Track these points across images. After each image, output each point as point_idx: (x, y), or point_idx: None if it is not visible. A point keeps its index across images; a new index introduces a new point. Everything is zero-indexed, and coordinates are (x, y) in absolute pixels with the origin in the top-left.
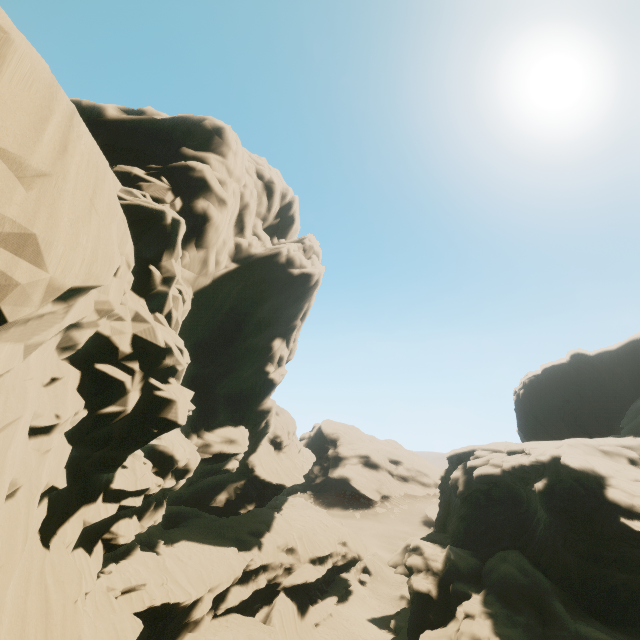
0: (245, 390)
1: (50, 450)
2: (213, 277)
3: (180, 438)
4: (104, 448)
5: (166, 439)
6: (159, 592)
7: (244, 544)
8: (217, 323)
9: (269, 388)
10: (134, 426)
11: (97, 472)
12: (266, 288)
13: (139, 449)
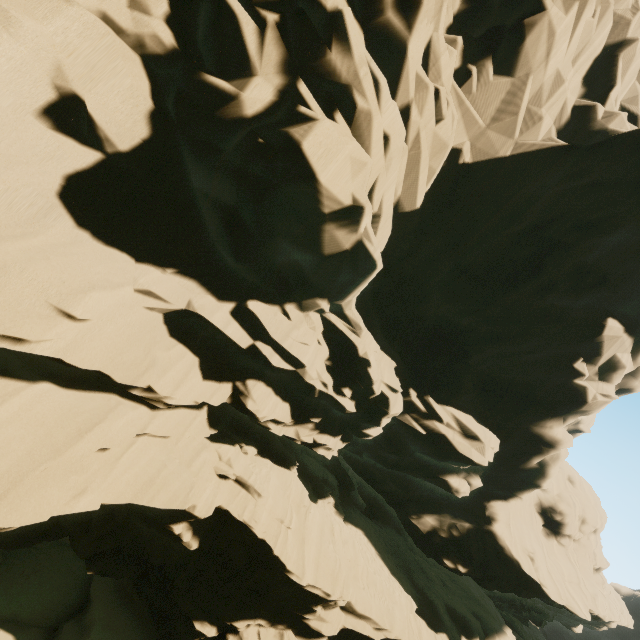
0: (517, 384)
1: (71, 5)
2: (512, 148)
3: (387, 368)
4: (214, 176)
5: (360, 338)
6: (267, 521)
7: (431, 613)
8: (500, 245)
9: (565, 404)
10: (246, 139)
11: (220, 243)
12: (617, 199)
13: (318, 317)
